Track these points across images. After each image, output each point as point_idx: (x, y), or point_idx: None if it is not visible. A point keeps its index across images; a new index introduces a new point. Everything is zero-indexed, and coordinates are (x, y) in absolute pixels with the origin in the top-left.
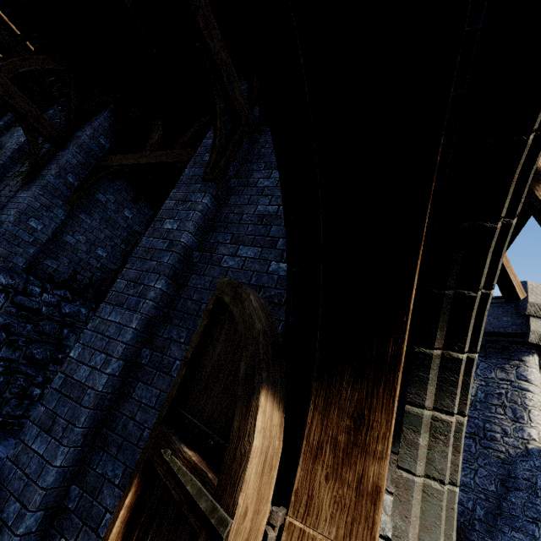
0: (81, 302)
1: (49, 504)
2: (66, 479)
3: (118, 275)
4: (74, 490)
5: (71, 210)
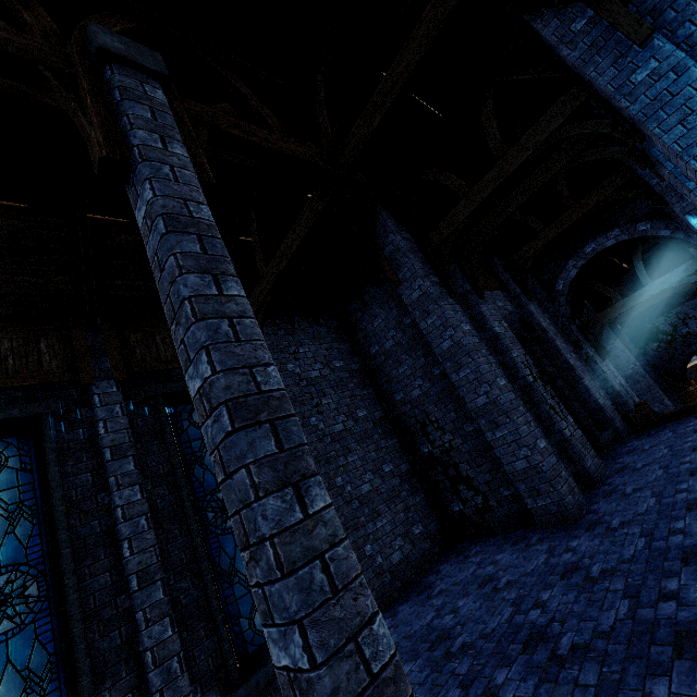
0: None
1: None
2: None
3: None
4: None
5: None
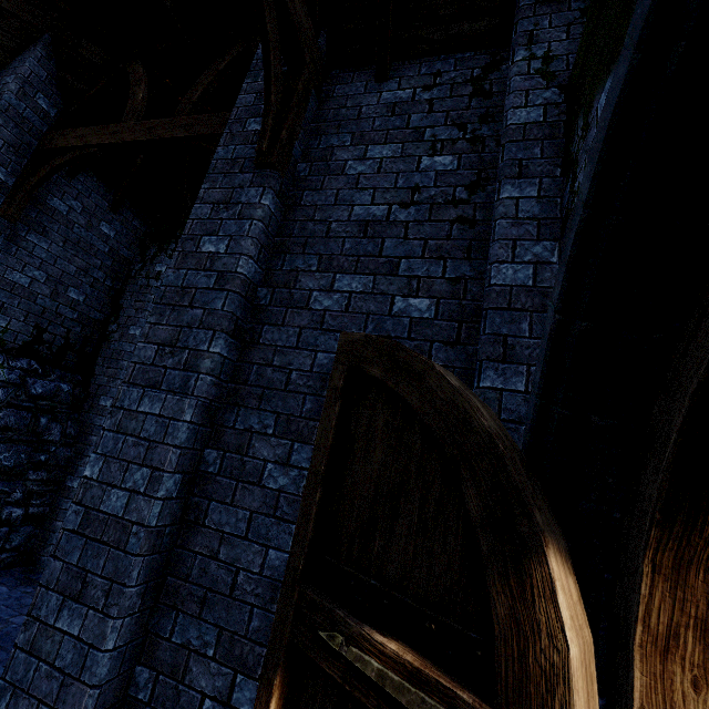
0: (58, 374)
1: (107, 703)
2: (125, 662)
3: (110, 329)
4: (142, 673)
5: (10, 228)
